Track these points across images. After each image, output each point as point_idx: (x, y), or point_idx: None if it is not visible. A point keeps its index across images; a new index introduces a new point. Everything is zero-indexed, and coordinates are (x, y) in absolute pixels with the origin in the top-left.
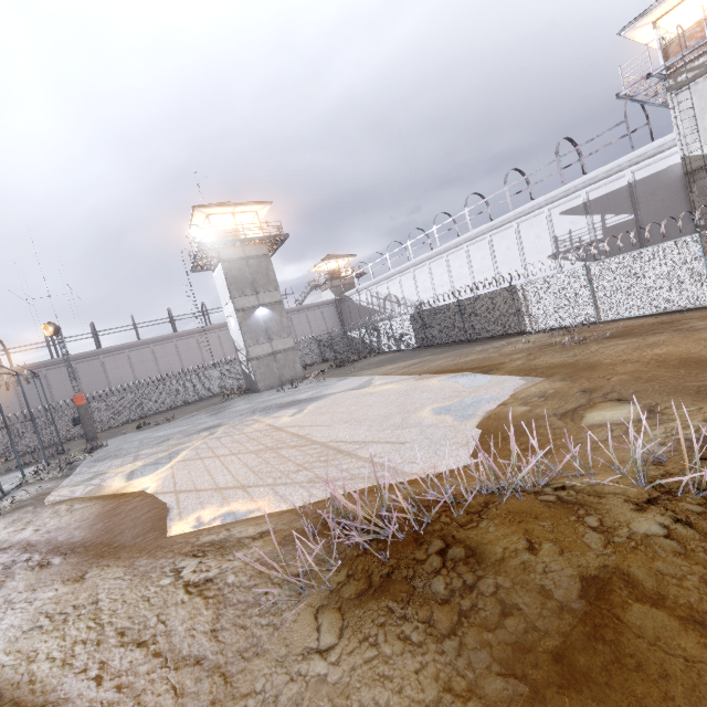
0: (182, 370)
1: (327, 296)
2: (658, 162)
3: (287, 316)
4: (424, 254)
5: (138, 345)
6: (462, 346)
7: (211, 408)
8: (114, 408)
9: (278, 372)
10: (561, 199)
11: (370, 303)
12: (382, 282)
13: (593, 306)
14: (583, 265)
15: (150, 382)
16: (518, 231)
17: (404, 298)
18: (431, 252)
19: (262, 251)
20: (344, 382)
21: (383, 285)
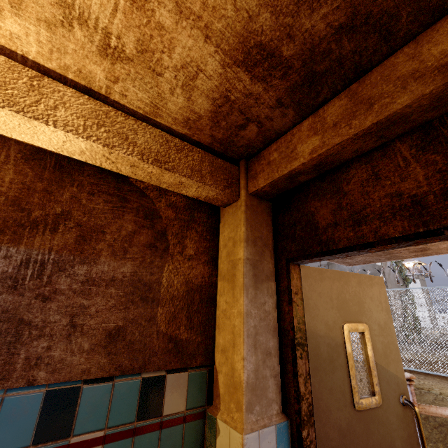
0: None
1: None
2: None
3: None
4: None
5: None
6: None
7: None
8: None
9: None
10: None
11: None
12: None
13: None
14: None
15: None
16: None
17: None
18: None
19: None
20: None
21: None
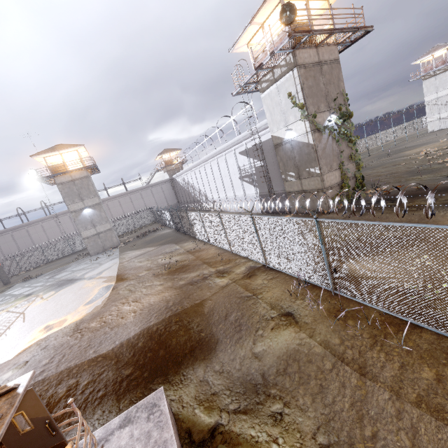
0: (67, 235)
1: (166, 176)
2: (268, 133)
3: (138, 192)
4: (195, 162)
5: (46, 219)
6: (176, 239)
7: (63, 267)
8: (30, 259)
9: (102, 244)
10: (237, 144)
11: (183, 184)
12: (185, 173)
13: (206, 235)
14: (199, 212)
15: (57, 239)
16: (226, 159)
17: (194, 186)
18: (197, 162)
19: (83, 174)
20: (105, 265)
21: (186, 175)
